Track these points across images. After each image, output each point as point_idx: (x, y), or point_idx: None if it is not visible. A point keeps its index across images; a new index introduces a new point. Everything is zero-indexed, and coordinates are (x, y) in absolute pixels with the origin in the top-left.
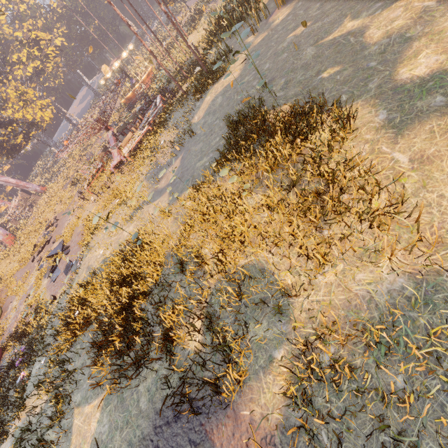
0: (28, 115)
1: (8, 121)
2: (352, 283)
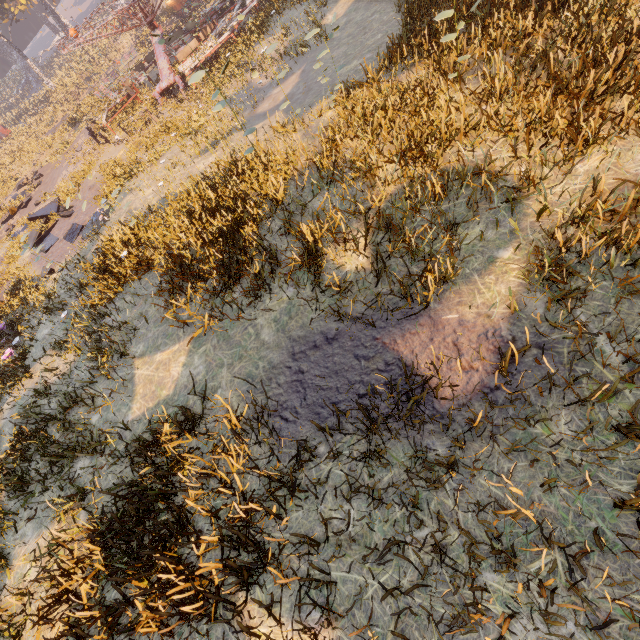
0: None
1: None
2: (630, 164)
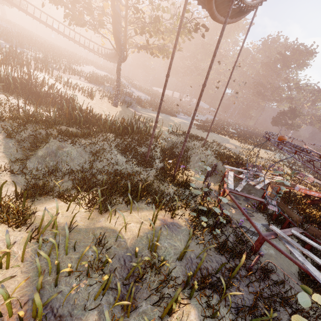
0: None
1: None
2: None
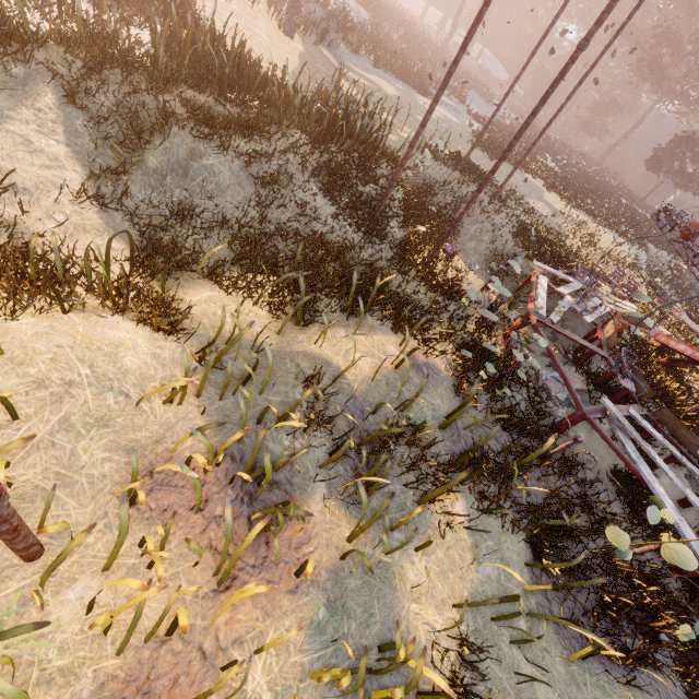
0: None
1: None
2: None
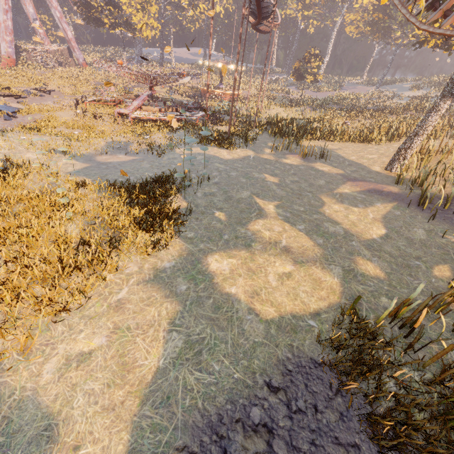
0: (134, 17)
1: (114, 3)
2: None
